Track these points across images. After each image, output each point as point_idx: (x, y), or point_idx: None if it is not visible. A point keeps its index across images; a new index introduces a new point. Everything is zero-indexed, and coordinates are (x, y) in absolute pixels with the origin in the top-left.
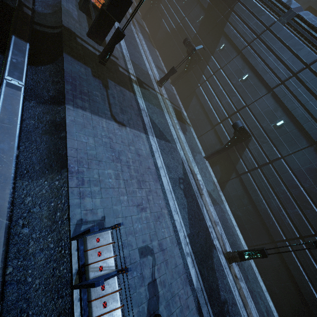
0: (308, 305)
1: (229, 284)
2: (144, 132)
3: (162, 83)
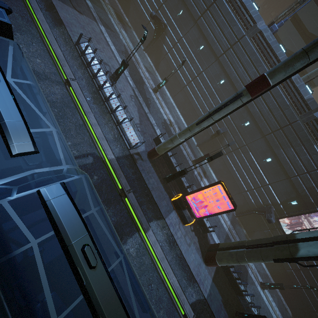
0: (195, 111)
1: (153, 97)
2: (95, 21)
3: None
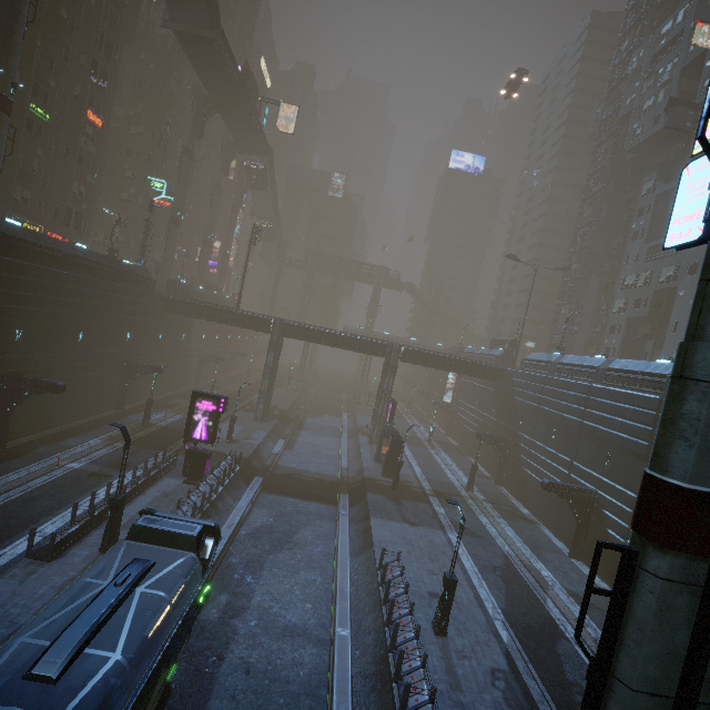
0: None
1: None
2: (440, 529)
3: (471, 486)
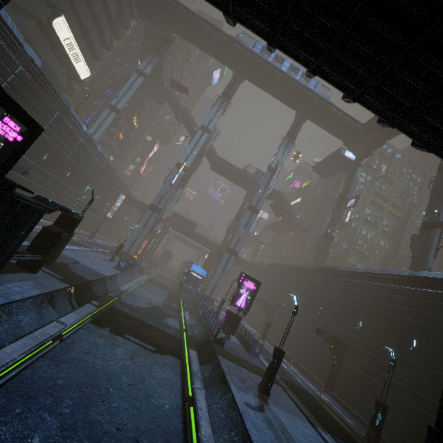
0: None
1: None
2: None
3: None
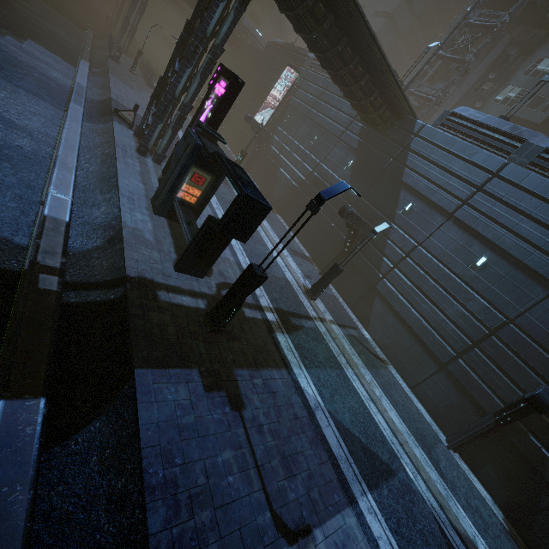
0: None
1: None
2: (347, 500)
3: (317, 293)
